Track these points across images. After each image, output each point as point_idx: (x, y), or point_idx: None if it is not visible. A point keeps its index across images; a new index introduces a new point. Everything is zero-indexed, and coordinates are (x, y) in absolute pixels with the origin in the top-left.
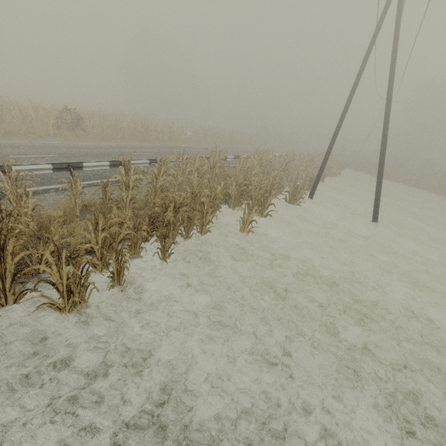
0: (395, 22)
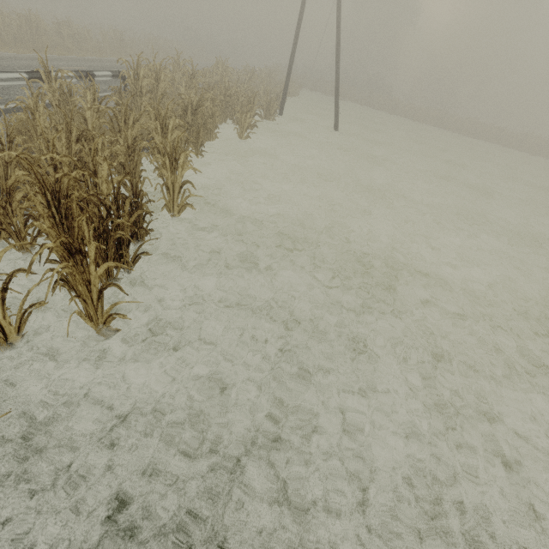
0: None
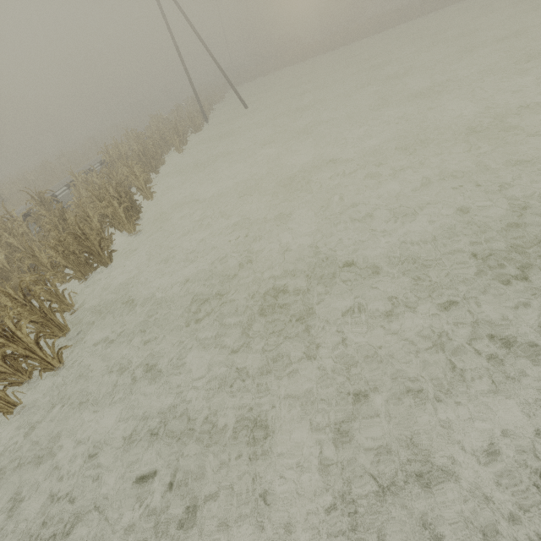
0: None
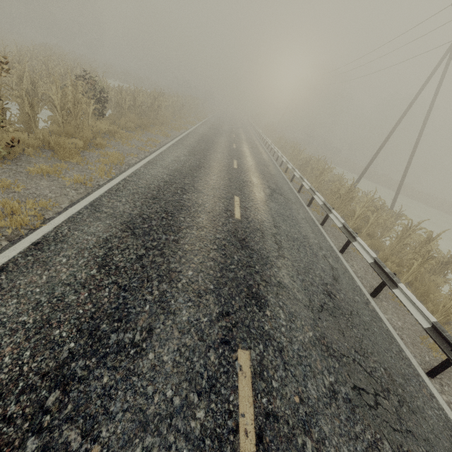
0: (440, 80)
